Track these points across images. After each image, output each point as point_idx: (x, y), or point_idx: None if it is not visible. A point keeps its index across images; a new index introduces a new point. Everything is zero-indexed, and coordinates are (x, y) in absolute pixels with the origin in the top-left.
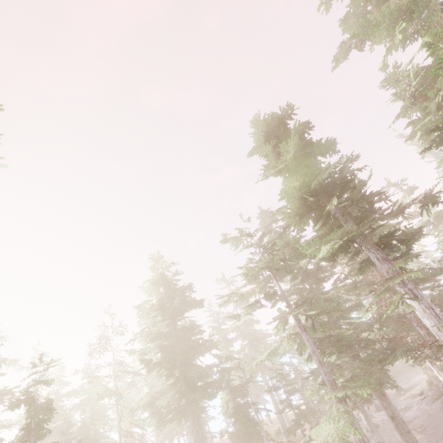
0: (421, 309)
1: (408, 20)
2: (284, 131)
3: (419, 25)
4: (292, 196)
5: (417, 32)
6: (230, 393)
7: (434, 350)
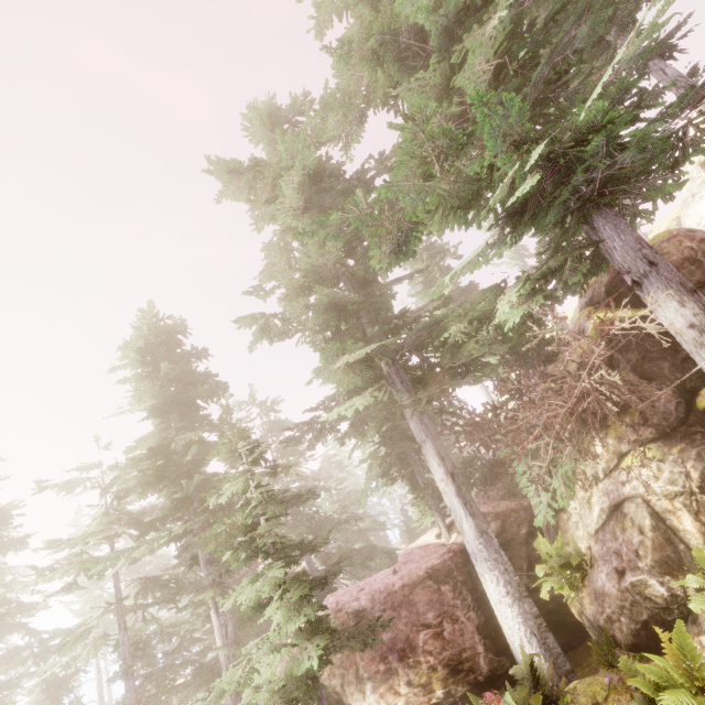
0: (217, 626)
1: (307, 294)
2: (177, 345)
3: (287, 327)
4: (125, 470)
5: (285, 333)
6: (46, 690)
7: (210, 674)
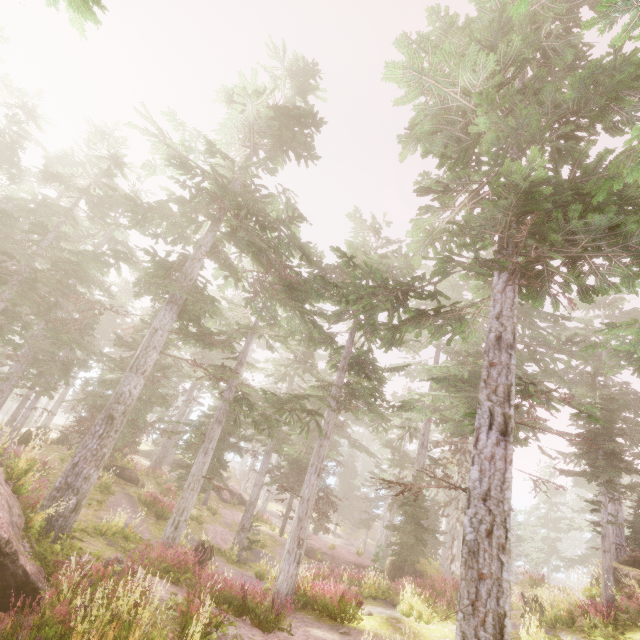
0: None
1: None
2: None
3: None
4: None
5: None
6: None
7: None
